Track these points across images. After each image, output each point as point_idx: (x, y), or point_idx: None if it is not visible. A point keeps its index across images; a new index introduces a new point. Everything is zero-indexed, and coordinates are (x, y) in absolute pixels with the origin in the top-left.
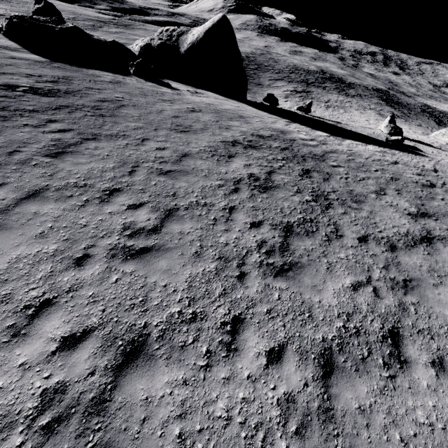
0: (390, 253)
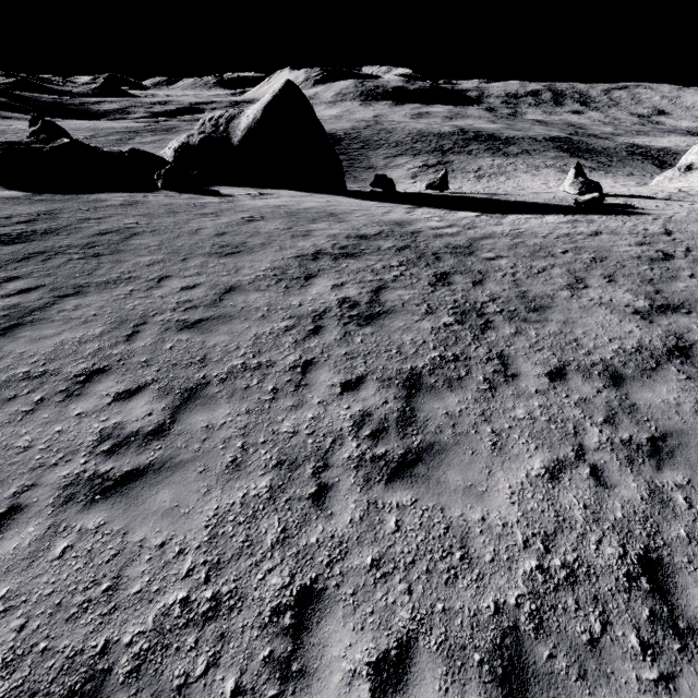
0: (613, 391)
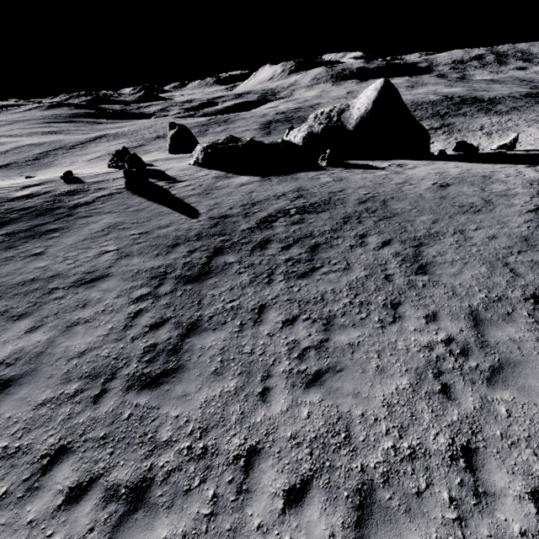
0: None
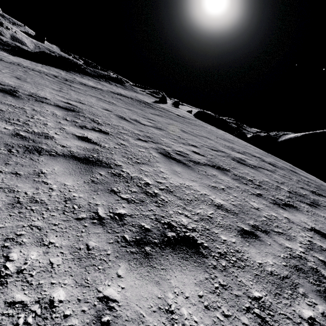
0: None
